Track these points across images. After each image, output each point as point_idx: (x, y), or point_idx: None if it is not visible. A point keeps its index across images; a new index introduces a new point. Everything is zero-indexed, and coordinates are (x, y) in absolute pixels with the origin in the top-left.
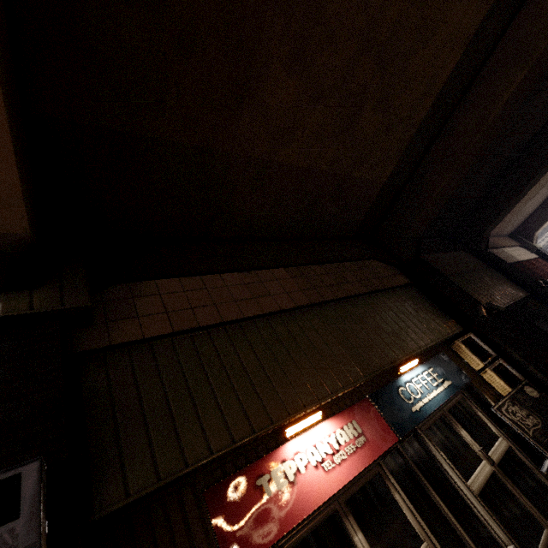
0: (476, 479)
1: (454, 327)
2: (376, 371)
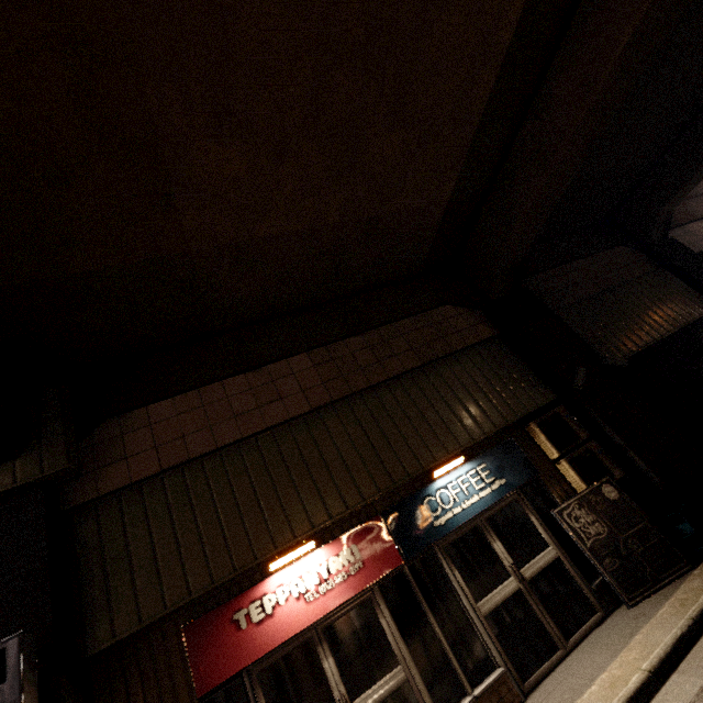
0: (491, 600)
1: (542, 397)
2: (398, 482)
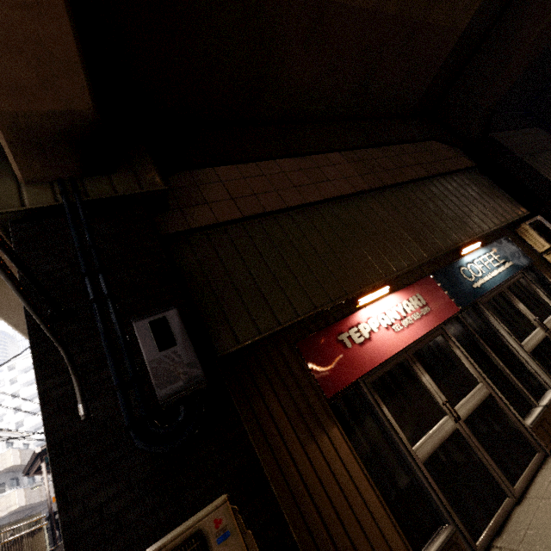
0: (529, 342)
1: (520, 211)
2: (439, 252)
